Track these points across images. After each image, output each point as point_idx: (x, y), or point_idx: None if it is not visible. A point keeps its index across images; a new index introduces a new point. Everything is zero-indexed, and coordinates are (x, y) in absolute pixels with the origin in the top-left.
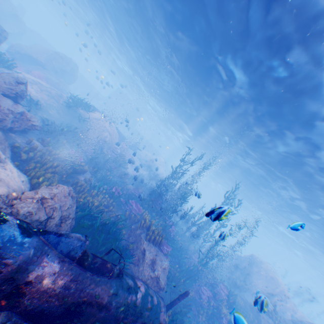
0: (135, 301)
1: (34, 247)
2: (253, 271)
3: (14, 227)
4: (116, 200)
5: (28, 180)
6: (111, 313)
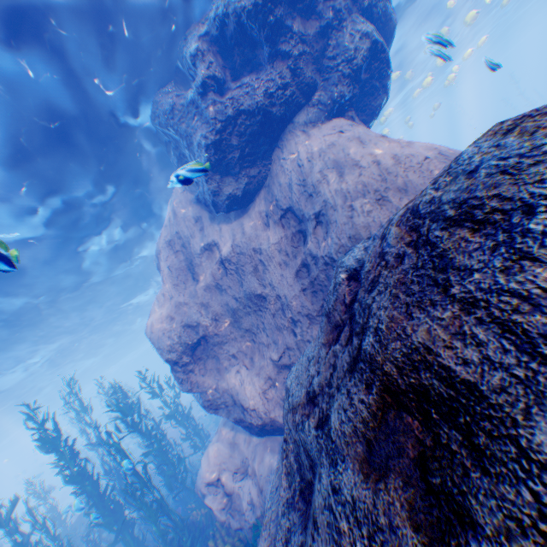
0: None
1: None
2: None
3: None
4: None
5: None
6: None
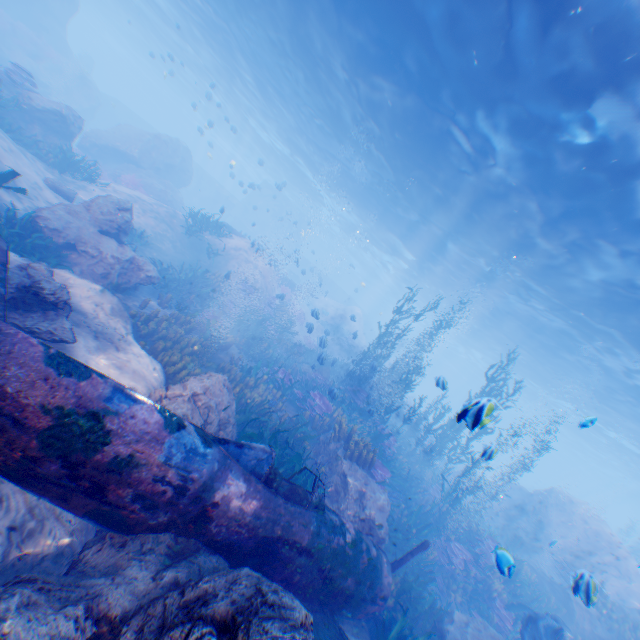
0: (344, 547)
1: (216, 459)
2: (557, 521)
3: (193, 433)
4: (286, 393)
5: (161, 368)
6: (312, 558)
